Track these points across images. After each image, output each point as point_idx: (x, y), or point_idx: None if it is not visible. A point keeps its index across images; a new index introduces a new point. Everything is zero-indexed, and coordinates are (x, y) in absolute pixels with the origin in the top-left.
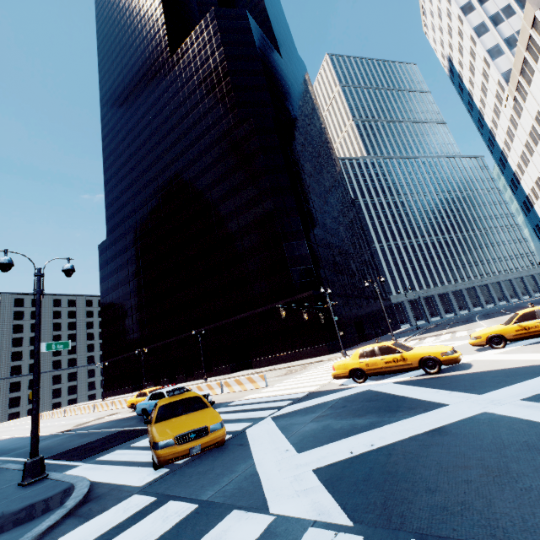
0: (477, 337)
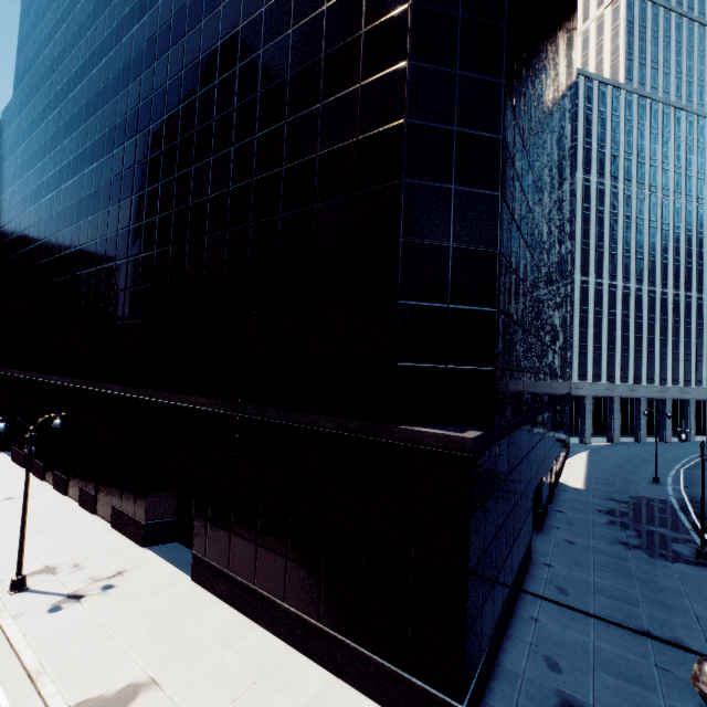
0: None
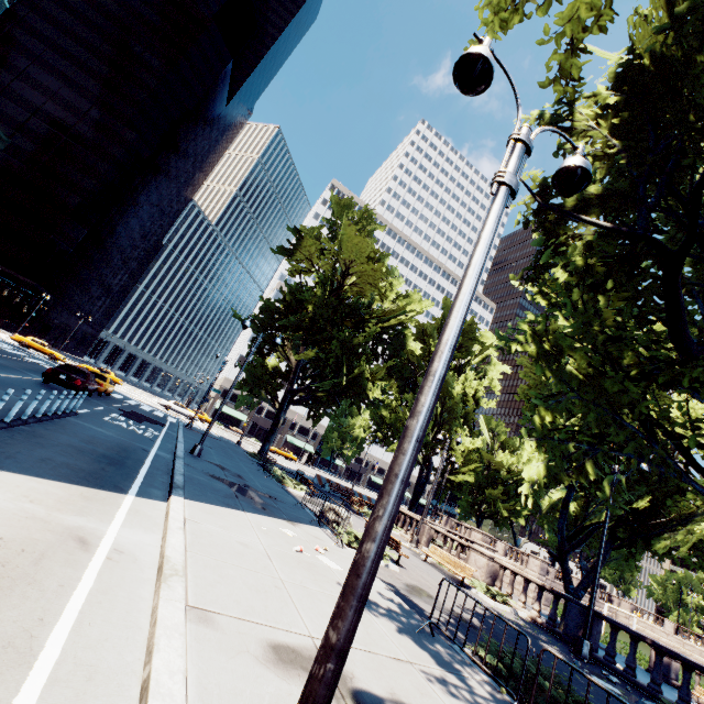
0: (82, 365)
